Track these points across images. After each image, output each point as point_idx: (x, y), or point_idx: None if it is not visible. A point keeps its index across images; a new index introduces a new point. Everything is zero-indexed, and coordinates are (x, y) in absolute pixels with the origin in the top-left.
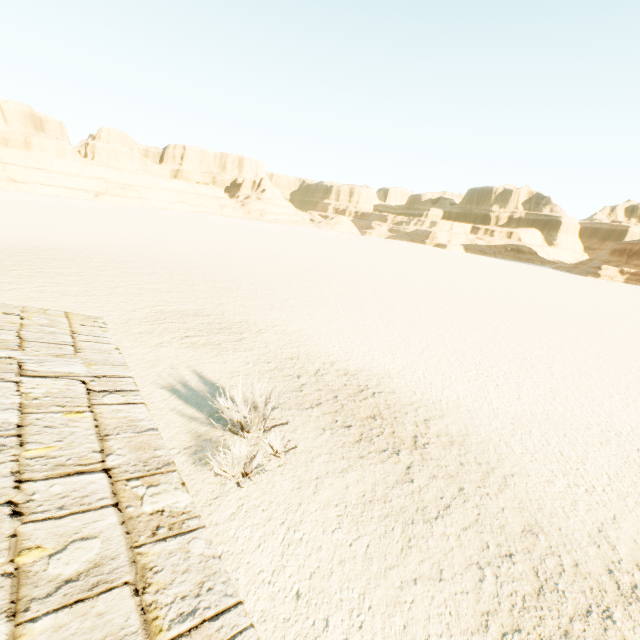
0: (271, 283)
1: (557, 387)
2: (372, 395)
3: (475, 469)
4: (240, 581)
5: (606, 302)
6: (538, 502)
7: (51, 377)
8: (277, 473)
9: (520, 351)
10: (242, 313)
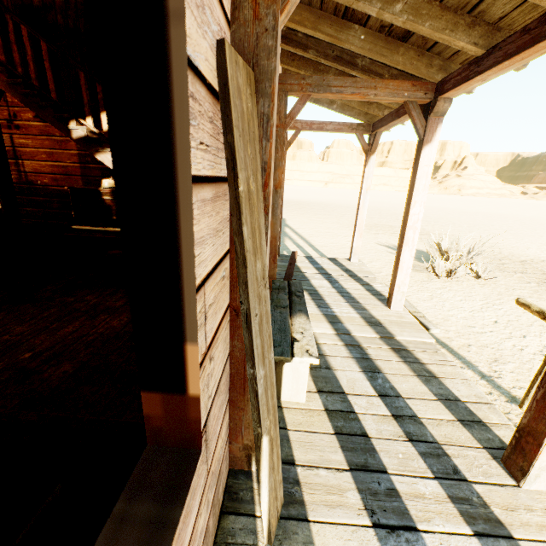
0: (469, 222)
1: None
2: None
3: None
4: (445, 305)
5: None
6: None
7: None
8: (476, 285)
9: None
10: (440, 230)
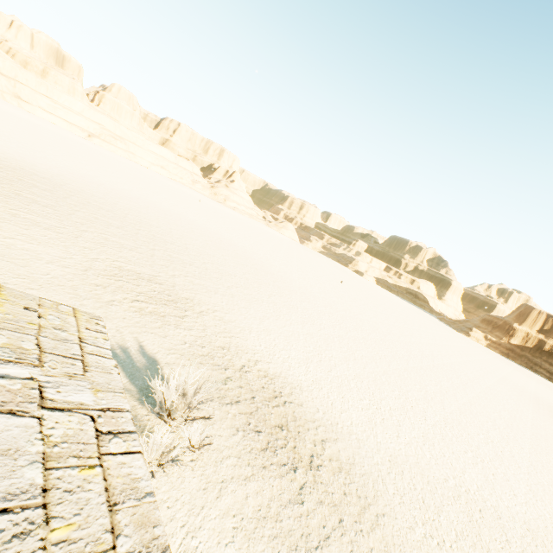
0: (220, 267)
1: (428, 433)
2: (283, 403)
3: (355, 502)
4: None
5: (471, 360)
6: (400, 548)
7: (67, 410)
8: (188, 468)
9: (404, 390)
10: (190, 290)
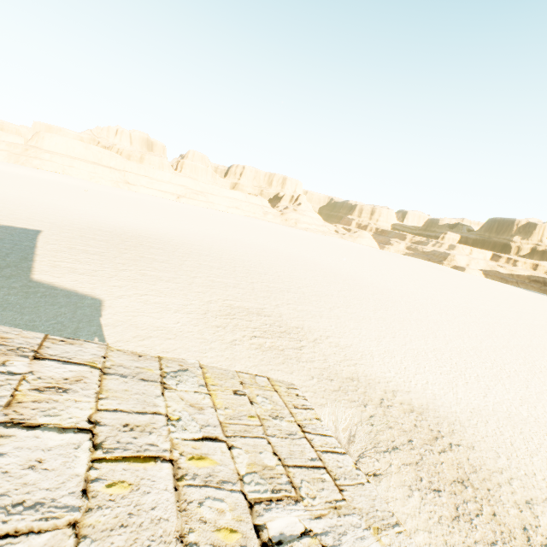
0: (314, 289)
1: None
2: (449, 447)
3: None
4: None
5: None
6: None
7: None
8: None
9: None
10: (296, 318)
